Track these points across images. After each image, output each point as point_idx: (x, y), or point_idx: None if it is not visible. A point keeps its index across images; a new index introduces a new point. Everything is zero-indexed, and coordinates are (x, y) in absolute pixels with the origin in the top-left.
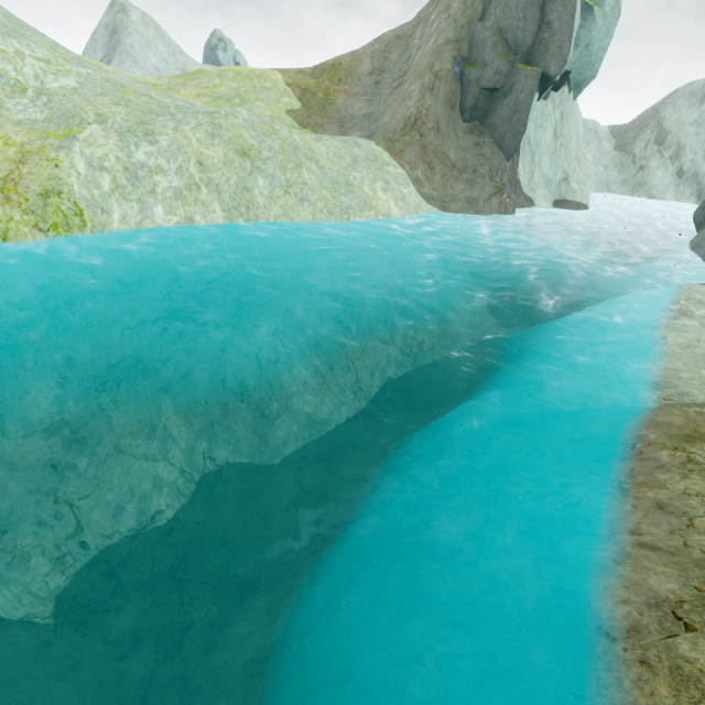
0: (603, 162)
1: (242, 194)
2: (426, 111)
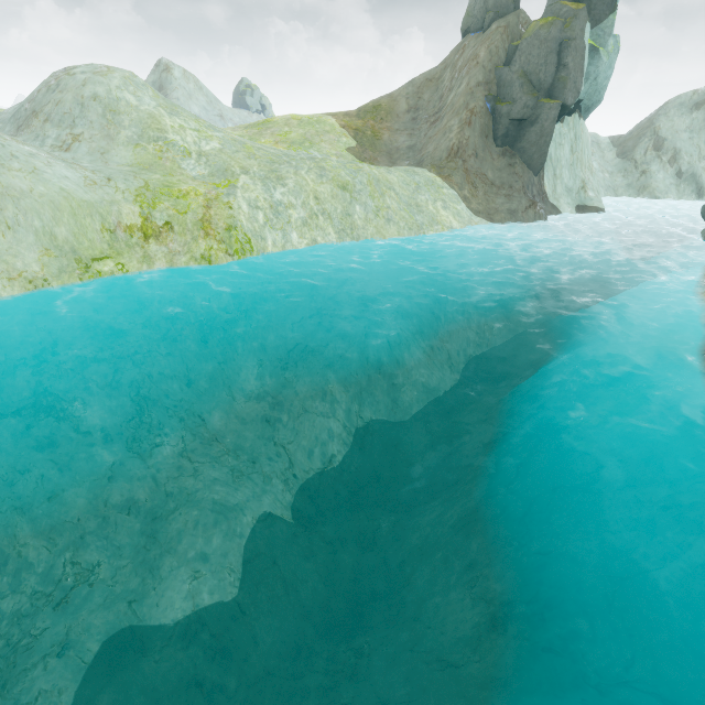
0: (607, 169)
1: (346, 219)
2: (466, 141)
